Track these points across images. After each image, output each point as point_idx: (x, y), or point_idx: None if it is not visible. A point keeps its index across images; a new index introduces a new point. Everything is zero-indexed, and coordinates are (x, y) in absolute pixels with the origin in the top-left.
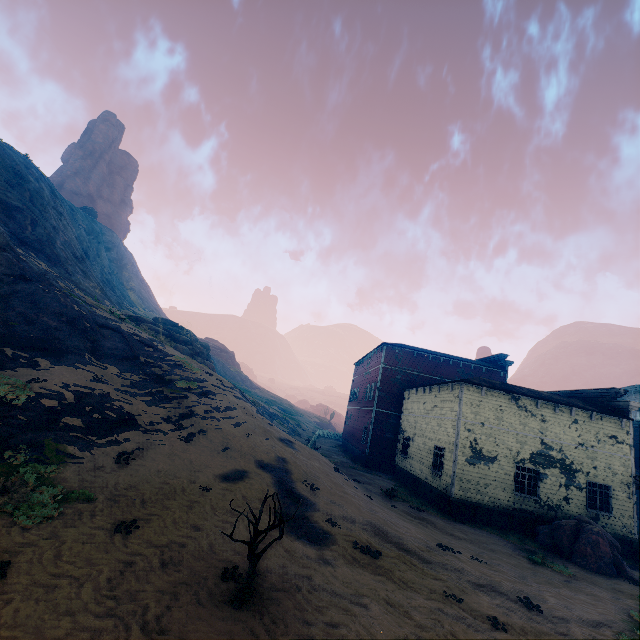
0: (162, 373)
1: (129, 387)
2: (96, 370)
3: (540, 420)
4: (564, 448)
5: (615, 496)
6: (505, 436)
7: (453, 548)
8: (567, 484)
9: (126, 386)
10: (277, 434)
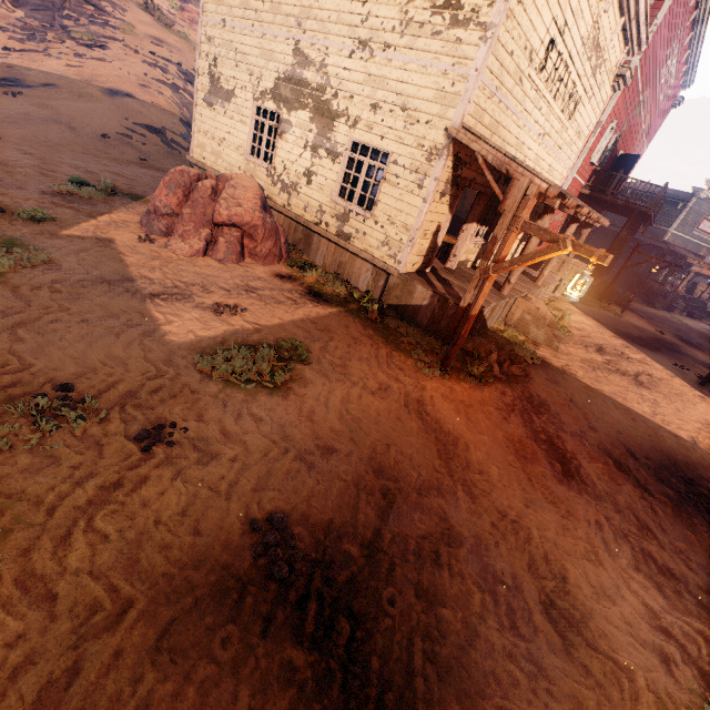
0: (71, 26)
1: (14, 27)
2: None
3: None
4: (329, 60)
5: (392, 178)
6: (248, 44)
7: (6, 141)
8: (316, 145)
9: (12, 26)
10: (122, 87)
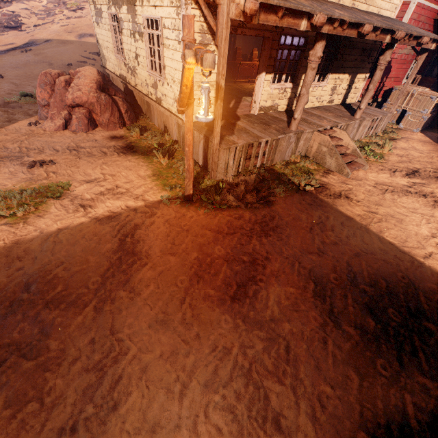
0: (68, 0)
1: (41, 11)
2: (33, 4)
3: None
4: None
5: (166, 41)
6: None
7: (6, 79)
8: (134, 31)
9: (40, 11)
10: (88, 32)
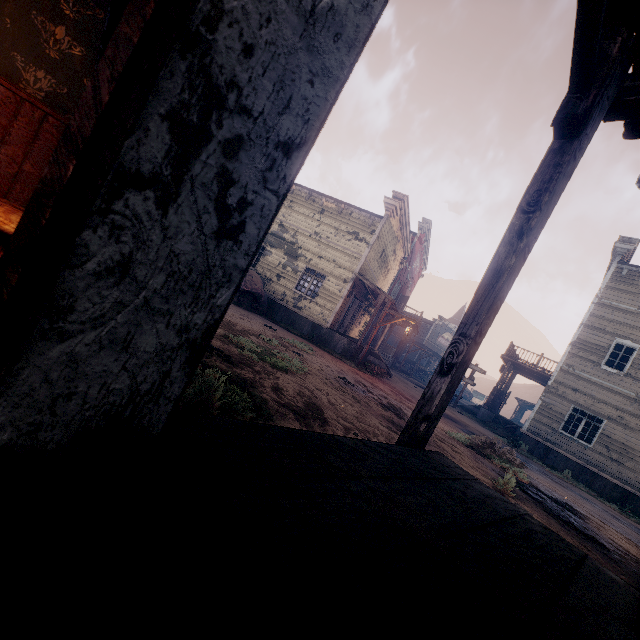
0: None
1: None
2: None
3: (288, 205)
4: (299, 234)
5: (327, 286)
6: None
7: None
8: (286, 265)
9: None
10: None
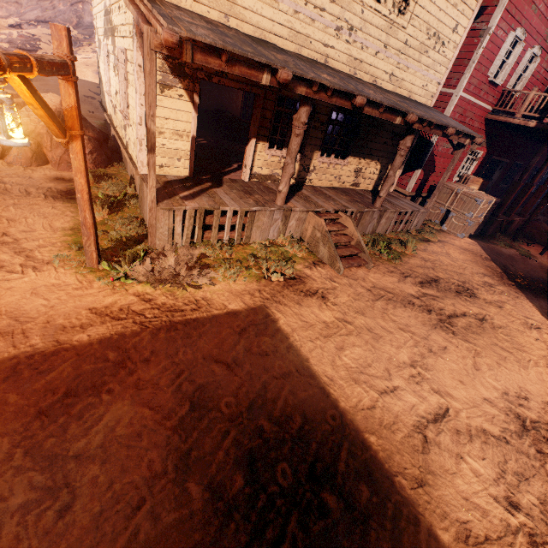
0: None
1: None
2: None
3: None
4: None
5: (128, 76)
6: None
7: None
8: (115, 64)
9: None
10: None
